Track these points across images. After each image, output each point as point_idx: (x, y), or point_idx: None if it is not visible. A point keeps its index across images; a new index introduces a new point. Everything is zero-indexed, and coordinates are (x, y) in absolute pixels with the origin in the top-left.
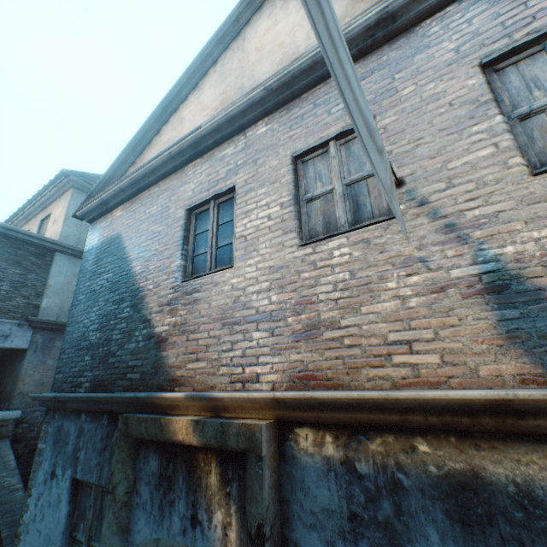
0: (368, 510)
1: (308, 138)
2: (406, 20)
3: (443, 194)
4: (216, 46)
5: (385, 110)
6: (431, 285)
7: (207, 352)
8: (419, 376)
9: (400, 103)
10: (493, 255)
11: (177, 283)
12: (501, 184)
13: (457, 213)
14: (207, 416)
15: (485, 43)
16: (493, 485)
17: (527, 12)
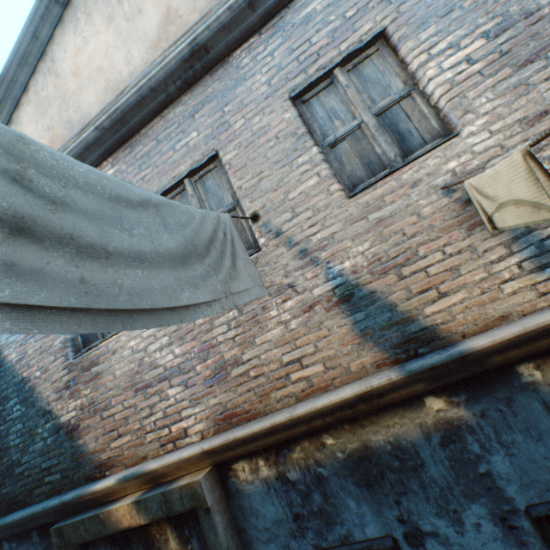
0: (306, 507)
1: (161, 178)
2: (218, 51)
3: (291, 223)
4: (19, 69)
5: (225, 145)
6: (302, 306)
7: (128, 425)
8: (313, 385)
9: (236, 137)
10: (338, 271)
11: (69, 361)
12: (330, 209)
13: (306, 239)
14: (148, 488)
15: (289, 77)
16: (378, 450)
17: (313, 49)
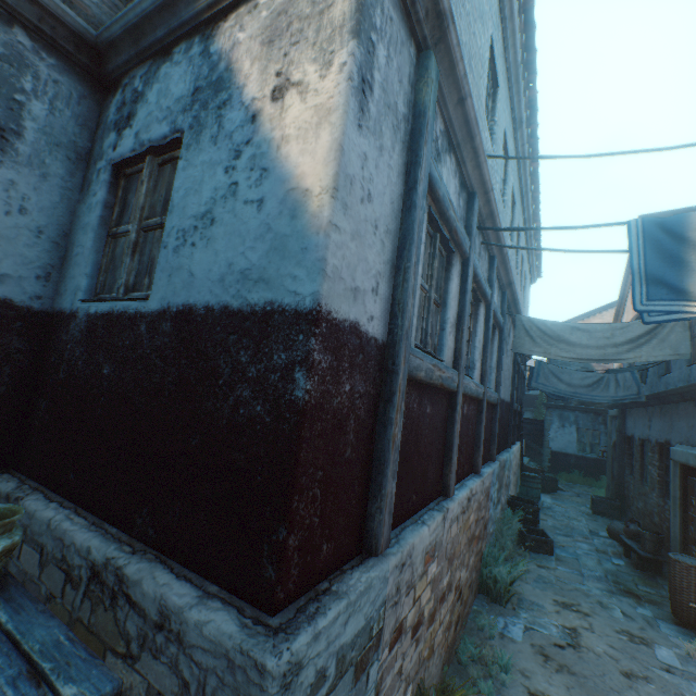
0: None
1: None
2: None
3: None
4: None
5: None
6: None
7: None
8: None
9: None
10: None
11: None
12: None
13: None
14: None
15: None
16: None
17: None
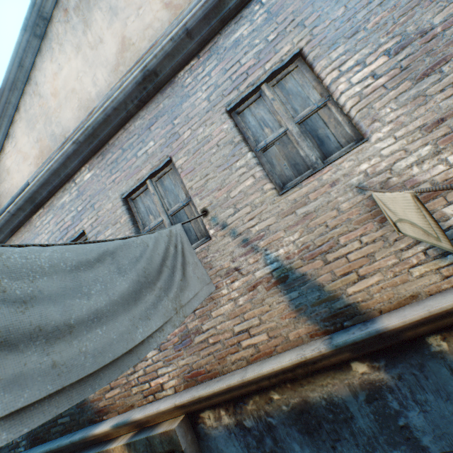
0: (260, 448)
1: (128, 180)
2: (165, 74)
3: (234, 217)
4: (11, 93)
5: (177, 152)
6: (247, 286)
7: (117, 380)
8: (260, 351)
9: (185, 146)
10: (274, 257)
11: None
12: (264, 205)
13: (247, 230)
14: (136, 430)
15: (225, 93)
16: (315, 404)
17: (242, 69)
